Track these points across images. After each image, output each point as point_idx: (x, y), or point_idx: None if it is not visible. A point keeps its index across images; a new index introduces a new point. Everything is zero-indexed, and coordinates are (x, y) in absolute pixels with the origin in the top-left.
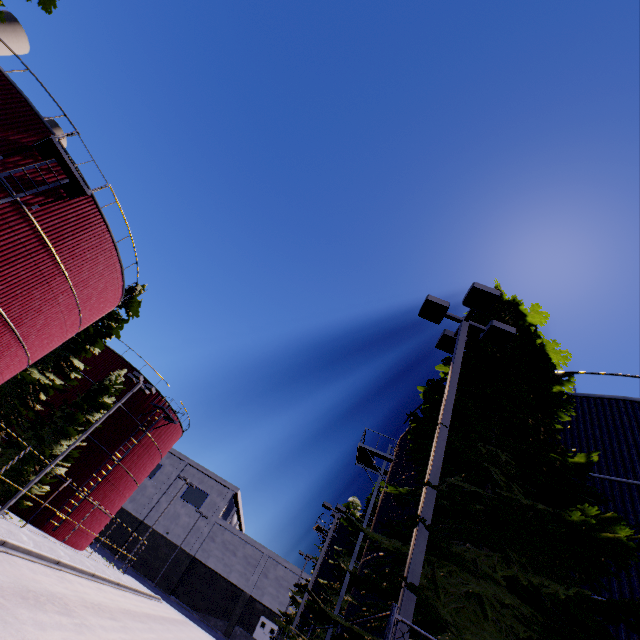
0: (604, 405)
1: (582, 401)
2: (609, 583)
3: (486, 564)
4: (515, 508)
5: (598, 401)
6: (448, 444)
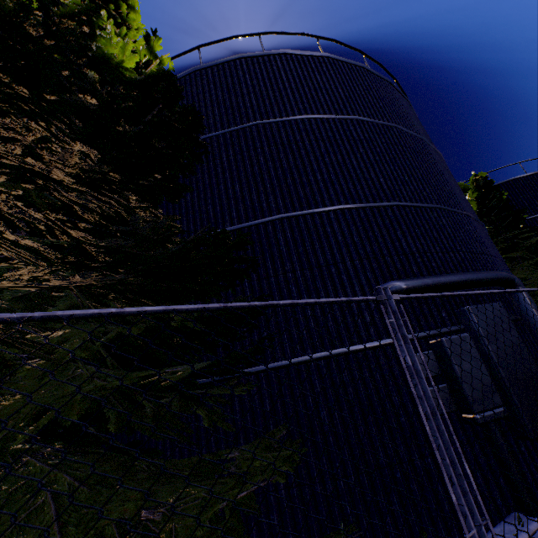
0: (225, 69)
1: (207, 72)
2: (230, 214)
3: None
4: None
5: (220, 67)
6: None
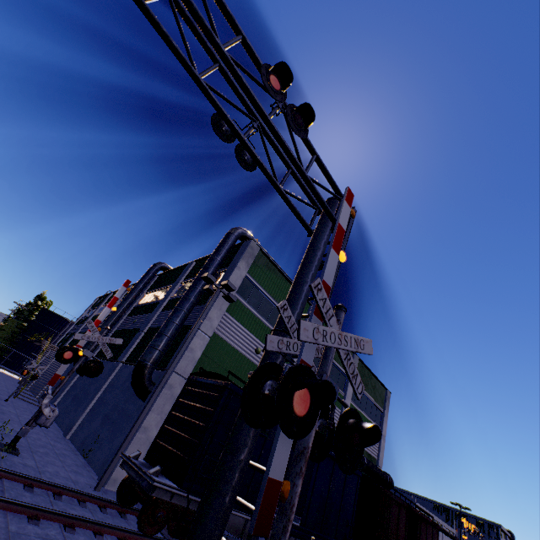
0: (55, 314)
1: (53, 313)
2: (30, 335)
3: (2, 332)
4: (4, 329)
5: (55, 313)
6: (7, 321)
